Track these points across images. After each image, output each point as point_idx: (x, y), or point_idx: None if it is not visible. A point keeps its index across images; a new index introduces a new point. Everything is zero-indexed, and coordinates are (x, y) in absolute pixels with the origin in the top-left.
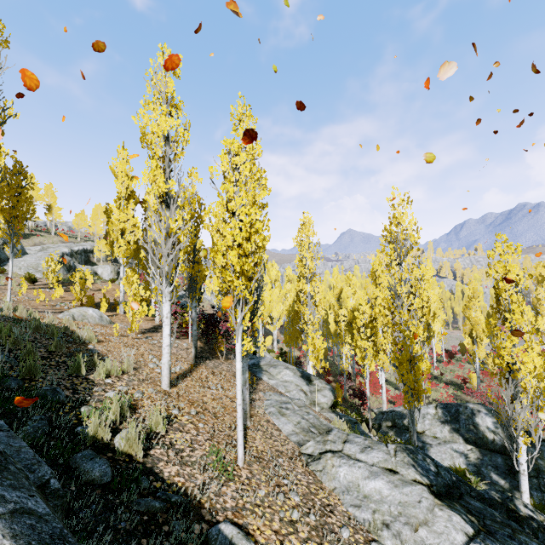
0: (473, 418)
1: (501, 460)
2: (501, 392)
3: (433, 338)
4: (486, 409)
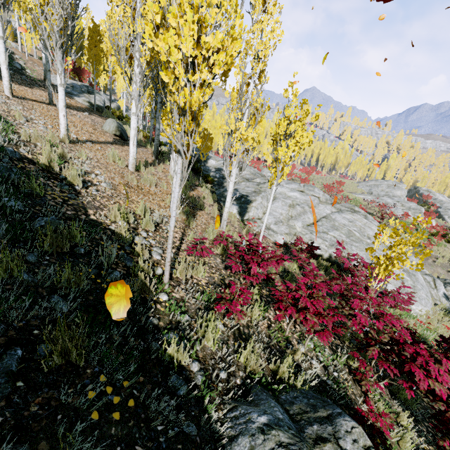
0: None
1: None
2: None
3: None
4: None
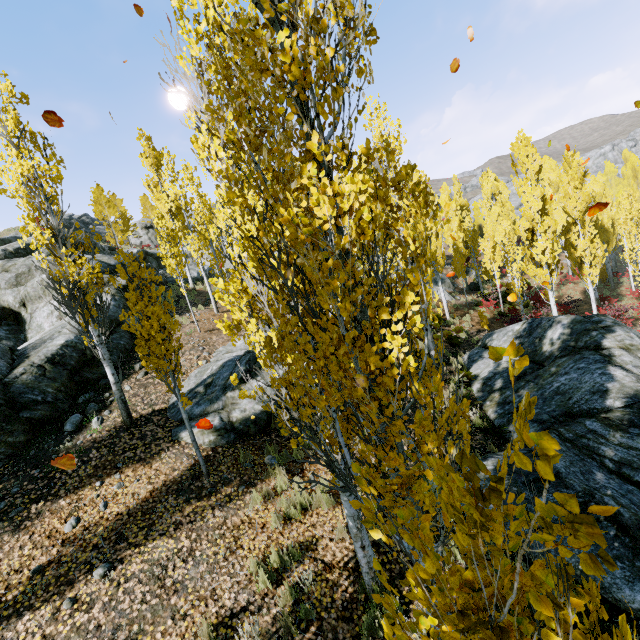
0: (546, 331)
1: (524, 369)
2: None
3: None
4: (574, 319)
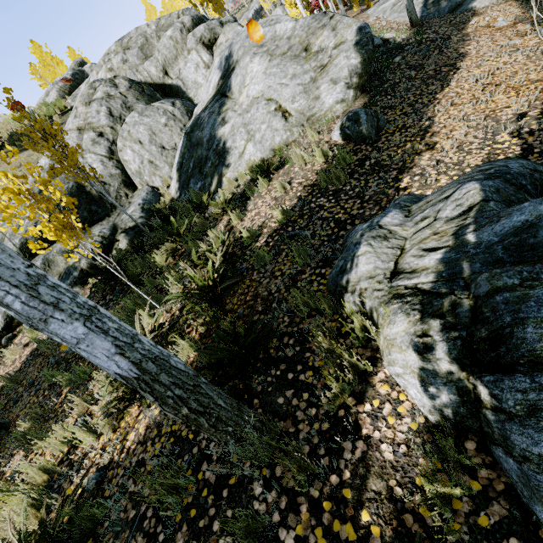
0: None
1: None
2: None
3: None
4: None
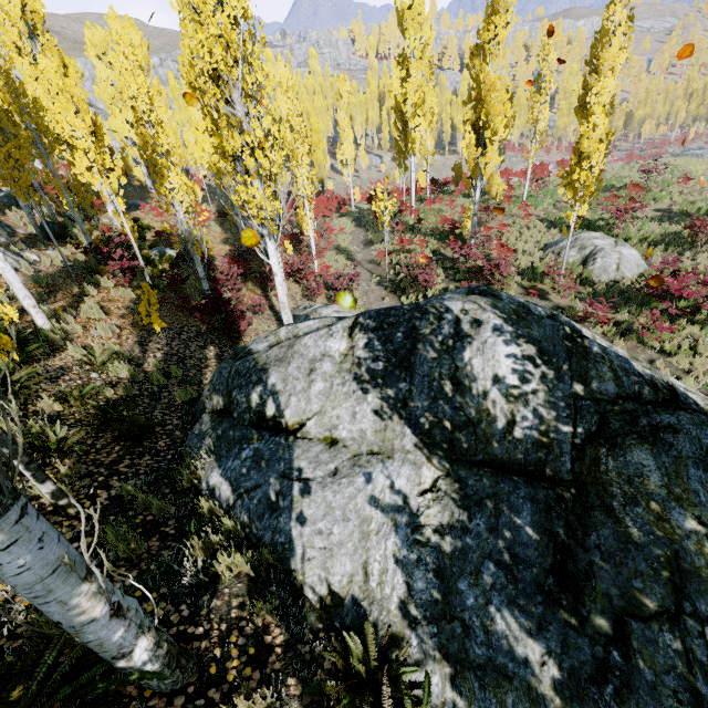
0: (458, 353)
1: (531, 520)
2: (503, 237)
3: (412, 155)
4: (501, 309)
